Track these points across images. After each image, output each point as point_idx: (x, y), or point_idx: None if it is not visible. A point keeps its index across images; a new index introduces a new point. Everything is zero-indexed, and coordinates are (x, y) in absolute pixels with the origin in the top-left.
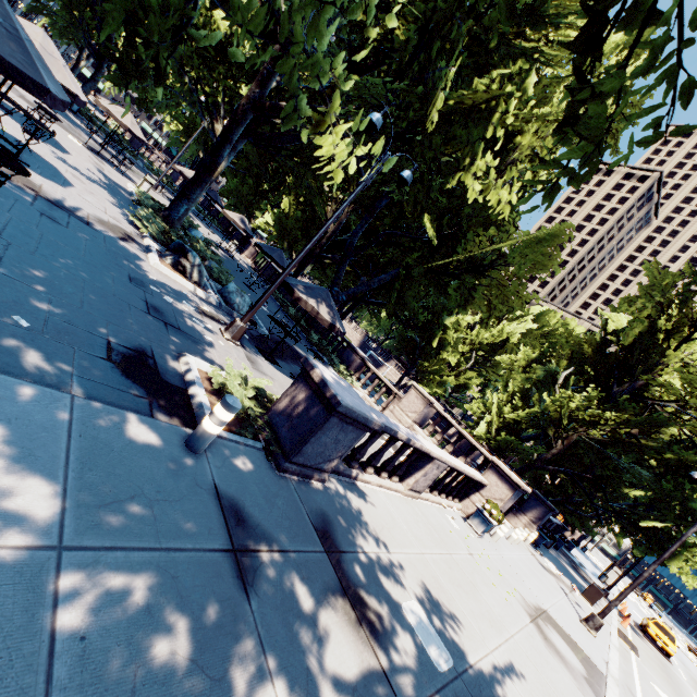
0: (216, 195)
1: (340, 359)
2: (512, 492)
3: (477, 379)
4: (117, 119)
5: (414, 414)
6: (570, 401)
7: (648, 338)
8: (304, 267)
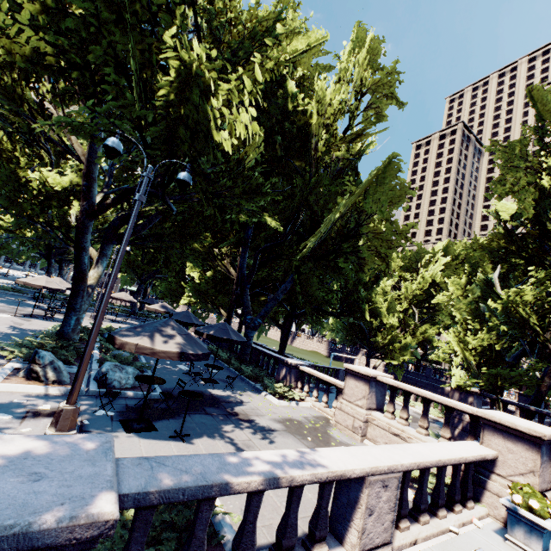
0: (152, 300)
1: (277, 378)
2: (537, 452)
3: (432, 328)
4: (32, 285)
5: (363, 400)
6: (522, 296)
7: (546, 199)
8: (230, 315)
